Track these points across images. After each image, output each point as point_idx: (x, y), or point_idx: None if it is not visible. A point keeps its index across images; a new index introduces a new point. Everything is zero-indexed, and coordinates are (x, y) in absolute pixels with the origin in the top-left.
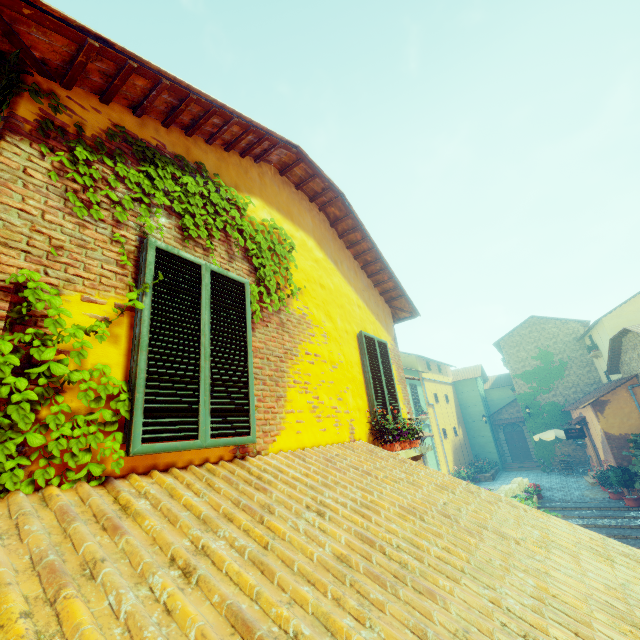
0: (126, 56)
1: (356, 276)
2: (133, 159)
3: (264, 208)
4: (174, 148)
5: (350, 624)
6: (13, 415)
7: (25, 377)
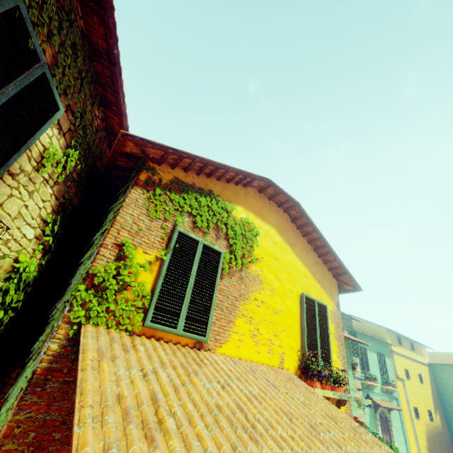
0: (182, 153)
1: (307, 255)
2: (179, 191)
3: (244, 211)
4: (199, 184)
5: (201, 425)
6: (108, 294)
7: (116, 280)
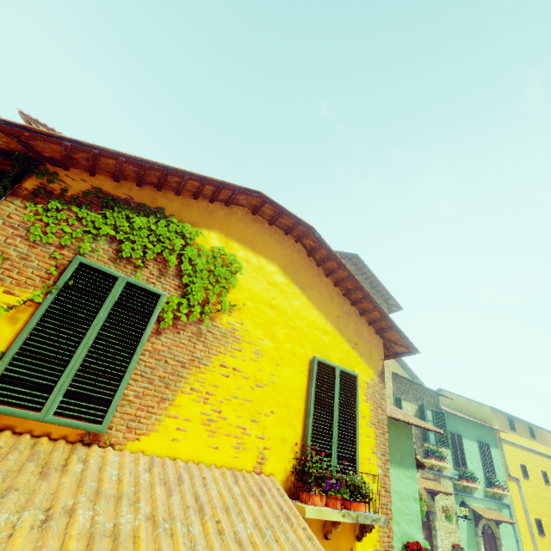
0: (92, 147)
1: (332, 302)
2: (99, 207)
3: (221, 239)
4: (141, 199)
5: None
6: None
7: None
